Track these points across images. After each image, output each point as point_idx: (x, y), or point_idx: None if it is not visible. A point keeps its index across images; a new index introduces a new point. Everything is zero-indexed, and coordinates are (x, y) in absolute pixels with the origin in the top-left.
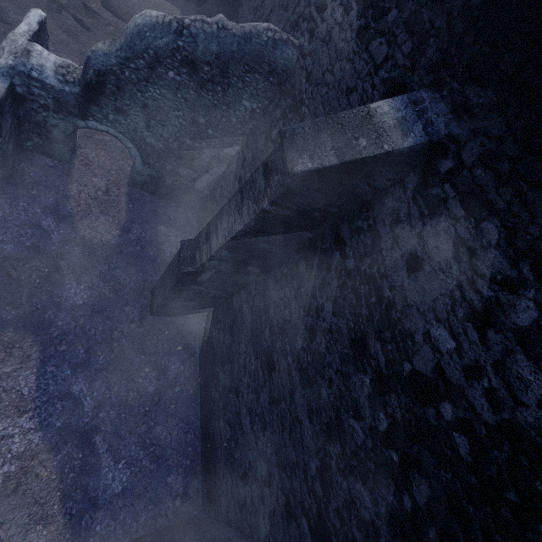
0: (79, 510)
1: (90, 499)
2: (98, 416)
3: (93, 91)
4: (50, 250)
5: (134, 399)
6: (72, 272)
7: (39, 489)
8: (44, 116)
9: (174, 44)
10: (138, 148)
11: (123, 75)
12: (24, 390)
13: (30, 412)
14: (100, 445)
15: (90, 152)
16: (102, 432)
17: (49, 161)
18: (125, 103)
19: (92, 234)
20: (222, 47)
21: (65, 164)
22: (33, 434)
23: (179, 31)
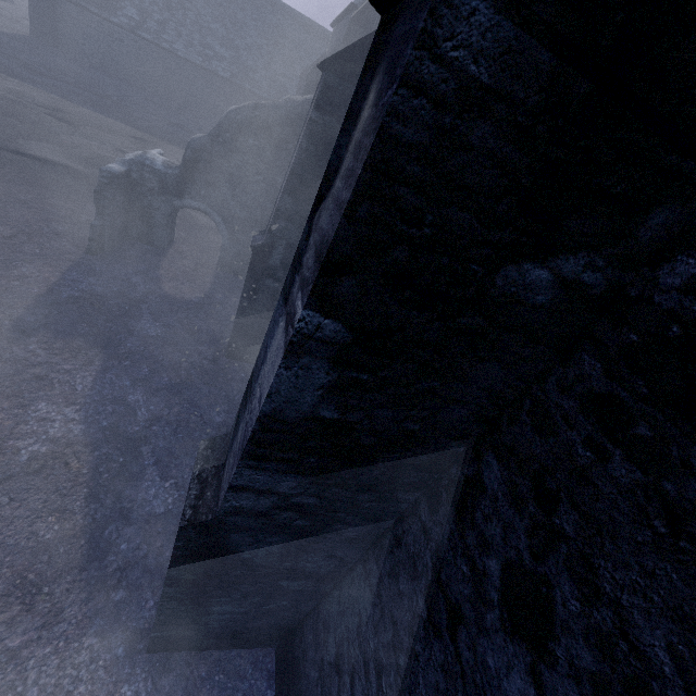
0: (105, 516)
1: (121, 509)
2: (151, 428)
3: (190, 169)
4: (134, 296)
5: (196, 423)
6: (151, 313)
7: (65, 478)
8: (150, 200)
9: (252, 115)
10: (225, 222)
11: (213, 150)
12: (79, 387)
13: (79, 406)
14: (147, 456)
15: (184, 247)
16: (152, 444)
17: (148, 247)
18: (215, 176)
19: (176, 292)
20: (289, 110)
21: (161, 251)
22: (75, 425)
23: (256, 107)
